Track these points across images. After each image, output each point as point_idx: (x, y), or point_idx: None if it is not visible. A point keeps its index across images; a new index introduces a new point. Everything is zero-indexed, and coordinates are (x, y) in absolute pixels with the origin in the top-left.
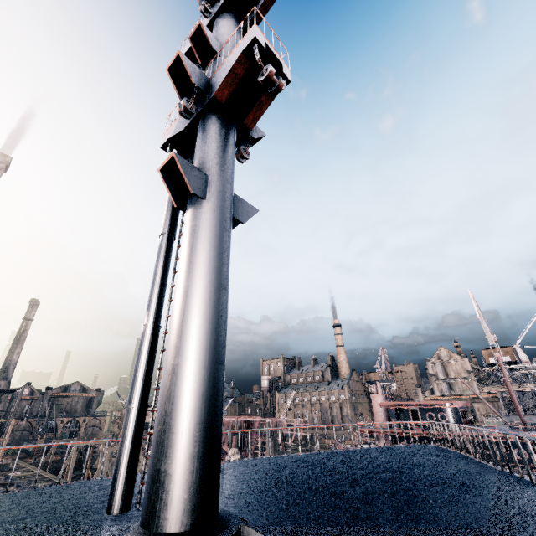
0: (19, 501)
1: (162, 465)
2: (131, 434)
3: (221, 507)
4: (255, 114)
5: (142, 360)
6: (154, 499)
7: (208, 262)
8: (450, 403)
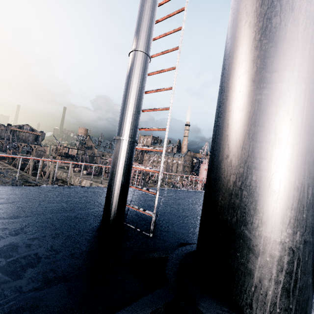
0: (6, 196)
1: (273, 232)
2: (124, 165)
3: (189, 230)
4: None
5: (134, 92)
6: (260, 277)
7: None
8: None
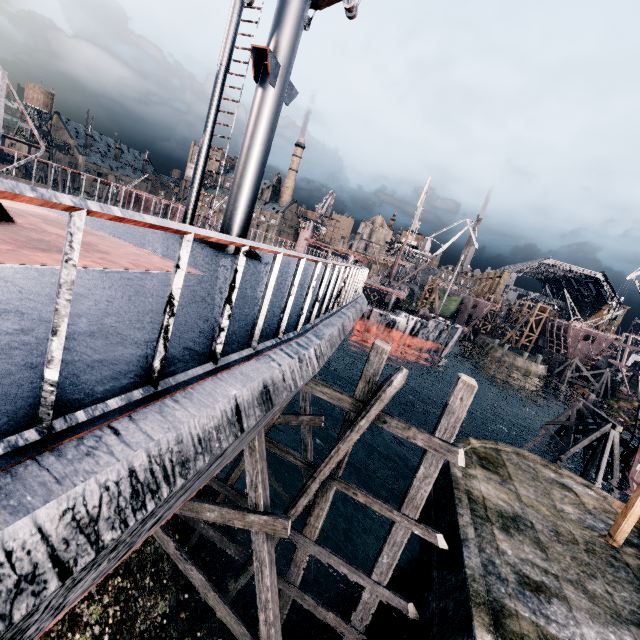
0: None
1: (233, 221)
2: (195, 201)
3: None
4: (329, 1)
5: (202, 164)
6: (229, 231)
7: (266, 138)
8: (355, 256)
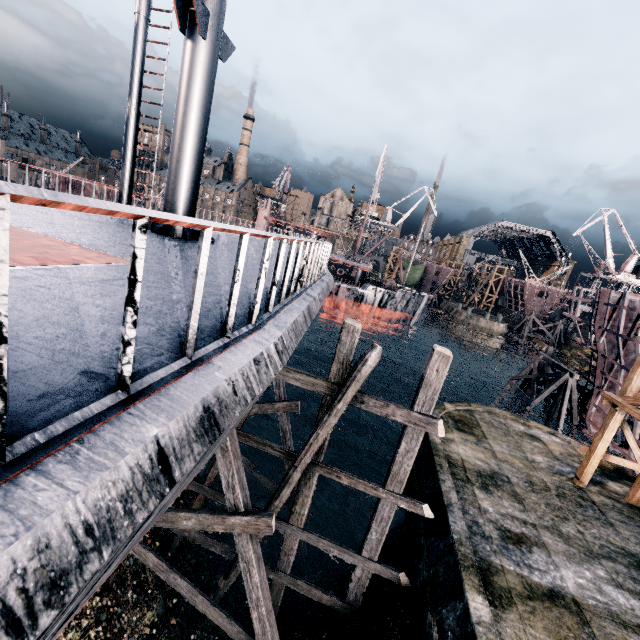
0: None
1: (177, 201)
2: (129, 181)
3: None
4: None
5: (132, 136)
6: (174, 212)
7: (203, 101)
8: (318, 232)
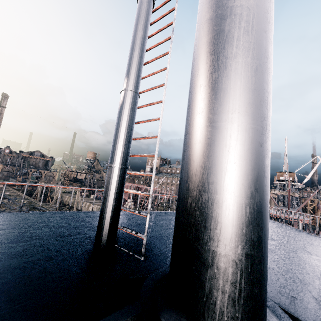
0: (9, 222)
1: (219, 246)
2: (115, 190)
3: None
4: None
5: (124, 124)
6: (210, 288)
7: None
8: None
